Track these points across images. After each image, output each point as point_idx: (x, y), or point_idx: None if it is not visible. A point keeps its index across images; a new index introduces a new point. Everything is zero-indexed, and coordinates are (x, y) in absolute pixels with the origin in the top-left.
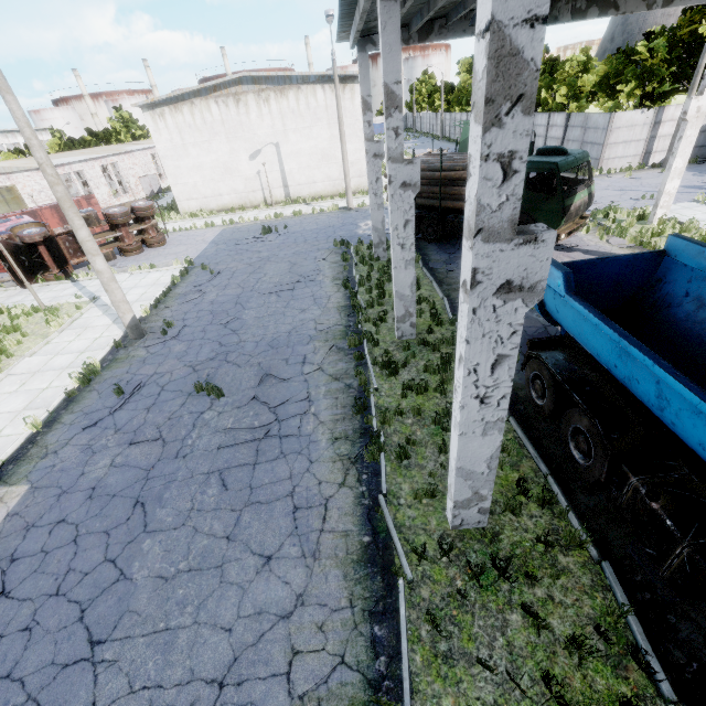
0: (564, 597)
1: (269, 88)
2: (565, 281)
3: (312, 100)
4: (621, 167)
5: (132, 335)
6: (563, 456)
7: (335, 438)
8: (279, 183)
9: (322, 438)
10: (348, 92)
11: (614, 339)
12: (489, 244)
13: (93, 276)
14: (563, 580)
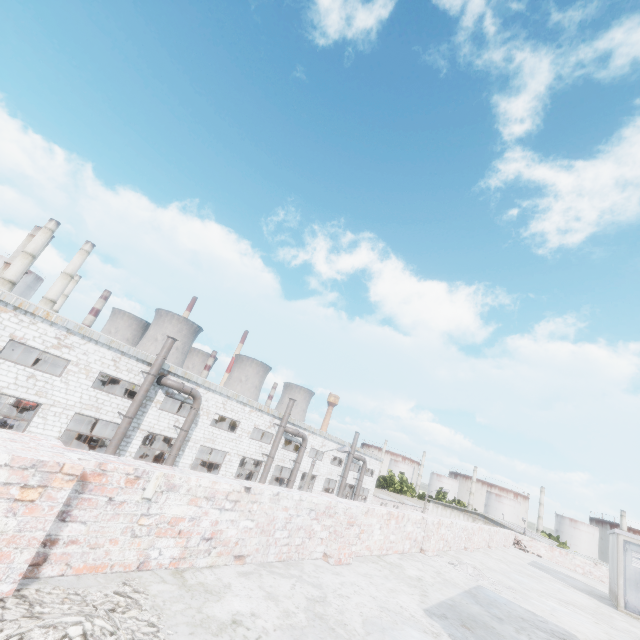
0: None
1: (491, 523)
2: None
3: None
4: None
5: None
6: None
7: None
8: None
9: None
10: None
11: None
12: None
13: None
14: None
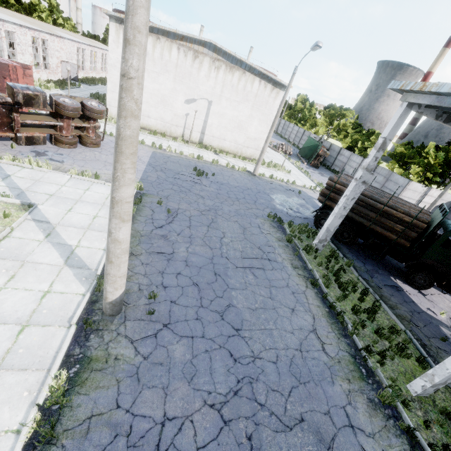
0: None
1: (223, 61)
2: None
3: (249, 85)
4: None
5: (109, 311)
6: None
7: None
8: (199, 129)
9: None
10: (274, 92)
11: None
12: None
13: (20, 162)
14: None
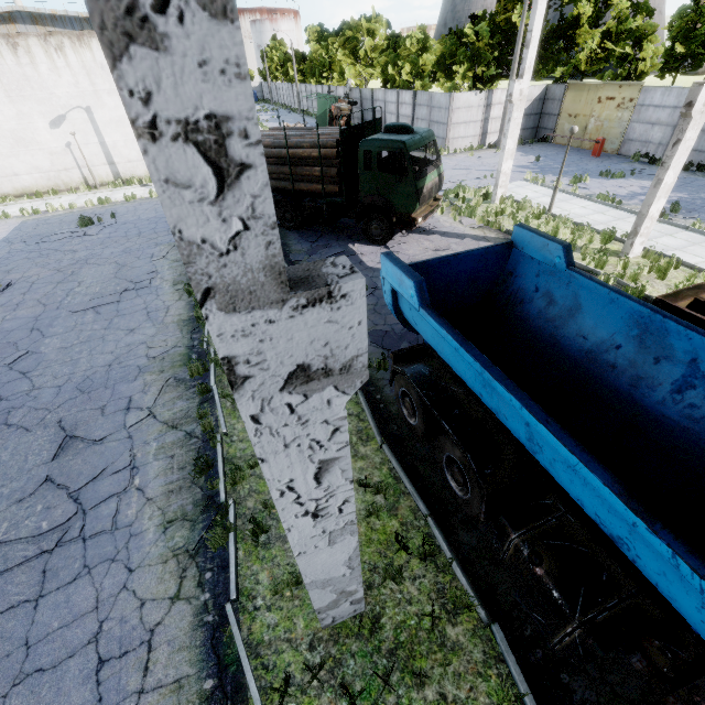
0: (457, 690)
1: (60, 32)
2: (418, 292)
3: None
4: (465, 146)
5: None
6: (441, 483)
7: (168, 521)
8: (102, 159)
9: (149, 526)
10: None
11: (477, 369)
12: (239, 313)
13: None
14: (454, 664)
